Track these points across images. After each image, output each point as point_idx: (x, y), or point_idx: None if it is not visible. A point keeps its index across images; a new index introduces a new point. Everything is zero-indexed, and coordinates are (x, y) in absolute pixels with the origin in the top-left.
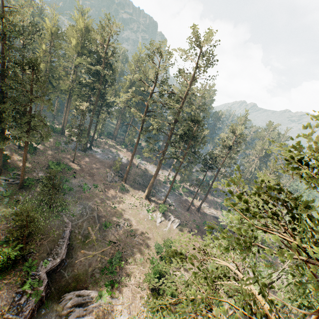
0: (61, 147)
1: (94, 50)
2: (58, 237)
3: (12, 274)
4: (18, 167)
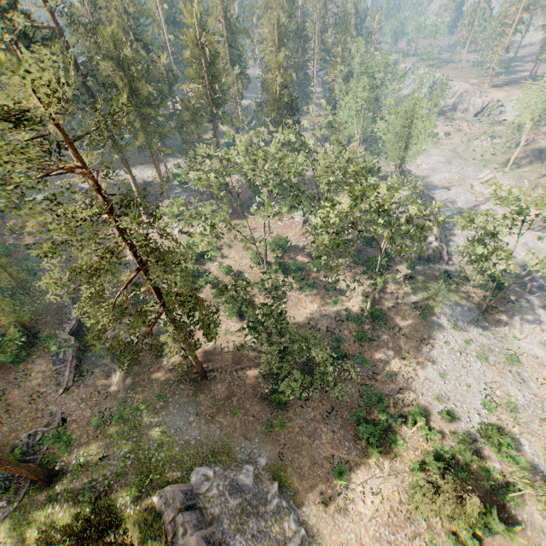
0: None
1: None
2: (59, 308)
3: (36, 351)
4: None
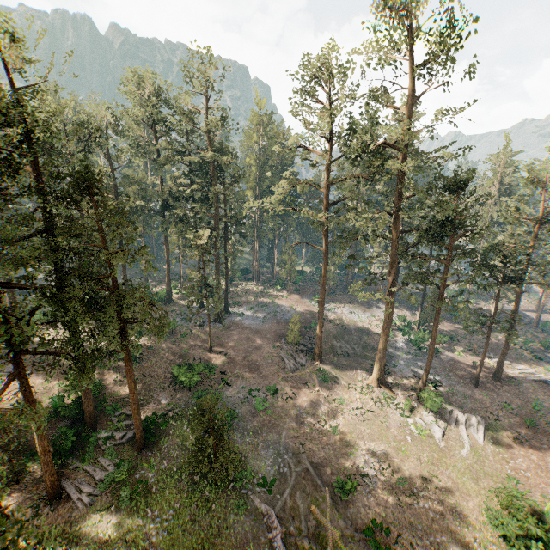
0: (178, 328)
1: (187, 129)
2: None
3: None
4: (121, 399)
